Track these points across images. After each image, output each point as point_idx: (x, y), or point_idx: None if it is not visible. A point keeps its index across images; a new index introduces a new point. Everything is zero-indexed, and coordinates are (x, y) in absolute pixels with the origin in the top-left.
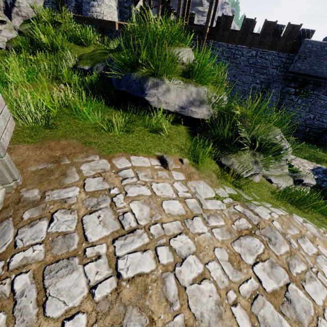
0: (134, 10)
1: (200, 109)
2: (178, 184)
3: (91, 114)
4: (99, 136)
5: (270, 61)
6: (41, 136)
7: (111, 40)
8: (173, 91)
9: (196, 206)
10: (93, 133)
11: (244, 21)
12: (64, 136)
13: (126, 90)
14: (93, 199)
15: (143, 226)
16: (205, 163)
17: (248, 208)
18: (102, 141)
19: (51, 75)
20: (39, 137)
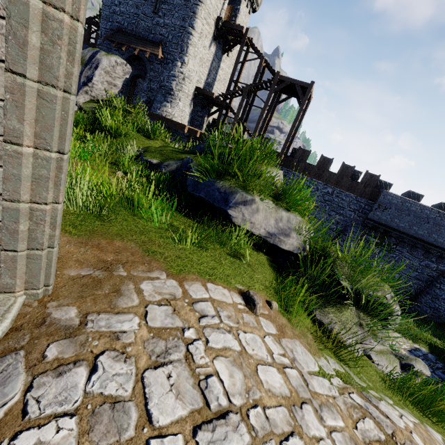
0: (206, 120)
1: (290, 239)
2: (270, 340)
3: (158, 214)
4: (165, 245)
5: (347, 203)
6: (88, 228)
7: (174, 140)
8: (262, 211)
9: (300, 383)
10: (157, 239)
11: (321, 158)
12: (120, 235)
13: (204, 197)
14: (160, 342)
15: (238, 407)
16: (295, 313)
17: (370, 400)
18: (170, 254)
19: (110, 158)
20: (86, 229)
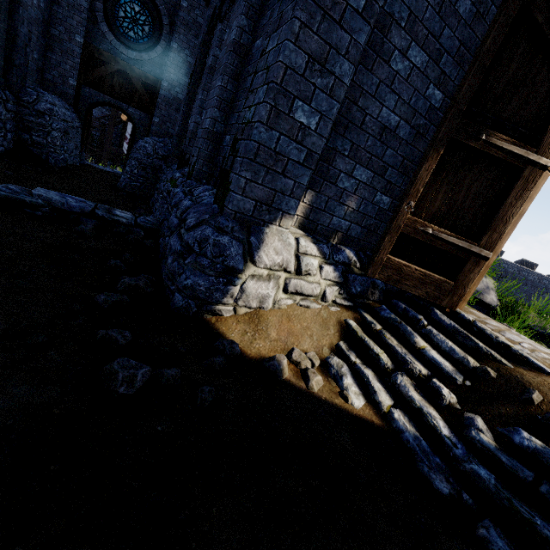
0: None
1: (490, 295)
2: None
3: None
4: None
5: None
6: None
7: None
8: None
9: None
10: None
11: None
12: None
13: None
14: (511, 332)
15: None
16: None
17: None
18: None
19: None
20: None
